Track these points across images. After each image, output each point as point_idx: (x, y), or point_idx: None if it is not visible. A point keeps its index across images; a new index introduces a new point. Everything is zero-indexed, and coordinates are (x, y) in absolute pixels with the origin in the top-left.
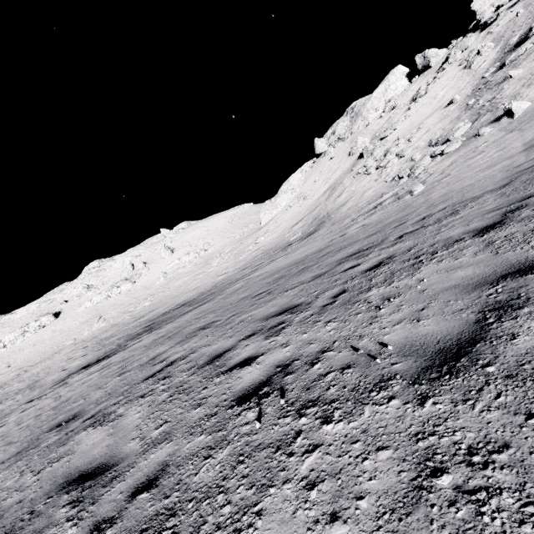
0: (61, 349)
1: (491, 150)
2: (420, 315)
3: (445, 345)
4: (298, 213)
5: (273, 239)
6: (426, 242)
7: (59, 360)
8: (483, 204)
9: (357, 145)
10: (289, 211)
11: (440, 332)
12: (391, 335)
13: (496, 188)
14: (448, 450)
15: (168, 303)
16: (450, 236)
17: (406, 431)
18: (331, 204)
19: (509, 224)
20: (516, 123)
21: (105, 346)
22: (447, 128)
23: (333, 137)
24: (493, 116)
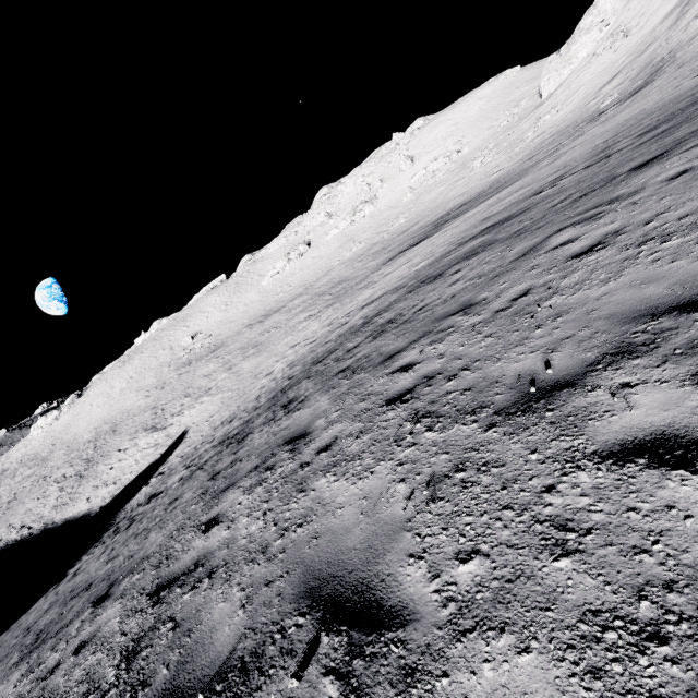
0: (331, 269)
1: None
2: None
3: None
4: (611, 64)
5: (566, 115)
6: None
7: (340, 273)
8: None
9: None
10: (594, 64)
11: None
12: None
13: None
14: None
15: (433, 213)
16: None
17: None
18: (679, 33)
19: None
20: None
21: (393, 249)
22: None
23: None
24: None
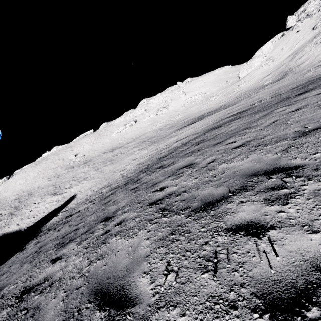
0: (146, 133)
1: None
2: None
3: None
4: (267, 70)
5: (250, 85)
6: None
7: (151, 134)
8: None
9: None
10: (261, 69)
11: None
12: None
13: None
14: None
15: (194, 115)
16: None
17: None
18: (293, 63)
19: None
20: None
21: (178, 126)
22: None
23: (303, 14)
24: None
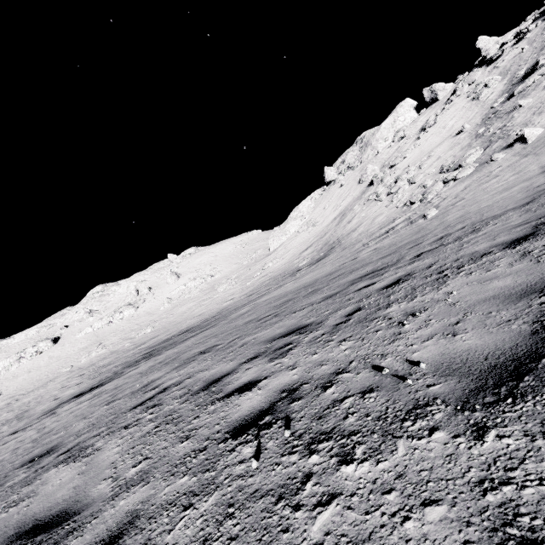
0: (56, 376)
1: (506, 174)
2: (455, 329)
3: (496, 361)
4: (307, 239)
5: (281, 265)
6: (449, 258)
7: (53, 388)
8: (507, 221)
9: (367, 173)
10: (299, 237)
11: (487, 346)
12: (422, 353)
13: (518, 206)
14: (539, 510)
15: (171, 329)
16: (475, 251)
17: (464, 477)
18: (341, 229)
19: (544, 234)
20: (530, 148)
21: (101, 374)
22: (458, 155)
23: (342, 165)
24: (505, 142)
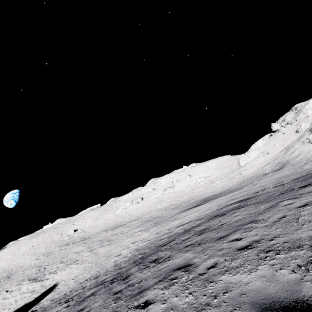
0: (151, 211)
1: None
2: None
3: None
4: (265, 160)
5: (251, 172)
6: None
7: (156, 213)
8: None
9: (301, 127)
10: (258, 159)
11: None
12: None
13: None
14: None
15: (200, 197)
16: None
17: None
18: (288, 156)
19: None
20: None
21: (183, 207)
22: None
23: (283, 122)
24: None
